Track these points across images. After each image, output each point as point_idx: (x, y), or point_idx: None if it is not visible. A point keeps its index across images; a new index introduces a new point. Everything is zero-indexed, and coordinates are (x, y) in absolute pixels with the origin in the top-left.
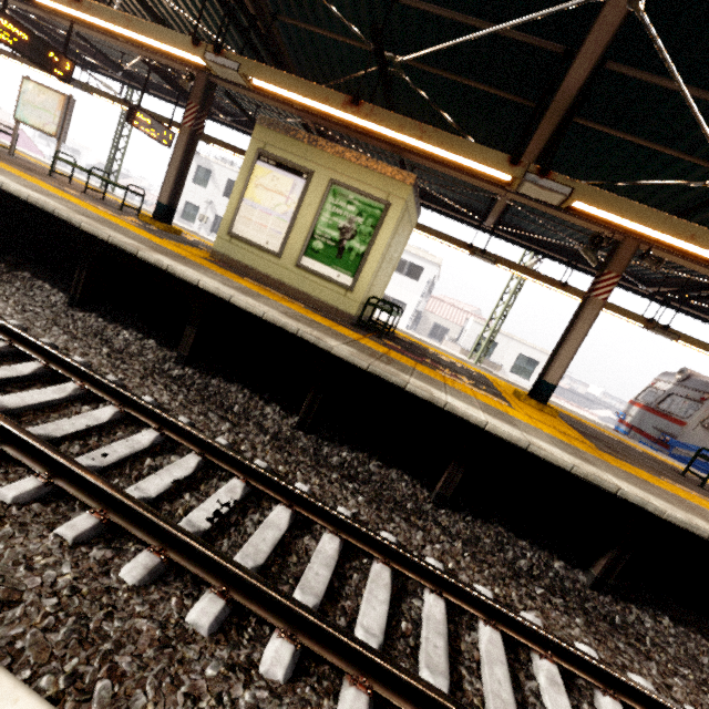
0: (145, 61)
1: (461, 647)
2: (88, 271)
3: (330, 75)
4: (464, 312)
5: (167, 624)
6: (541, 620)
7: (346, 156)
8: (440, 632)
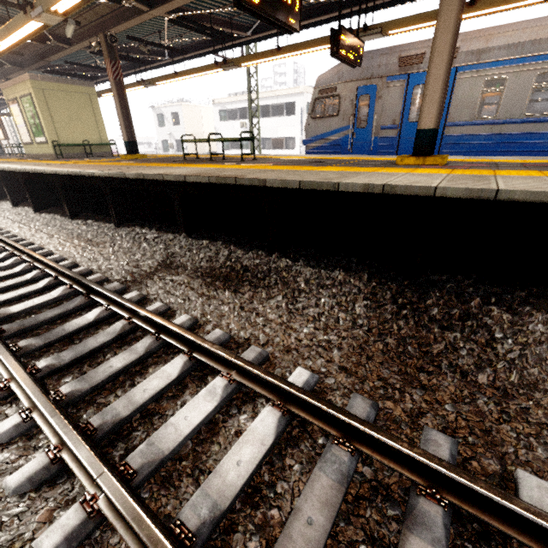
0: None
1: None
2: None
3: None
4: None
5: None
6: None
7: (16, 83)
8: None
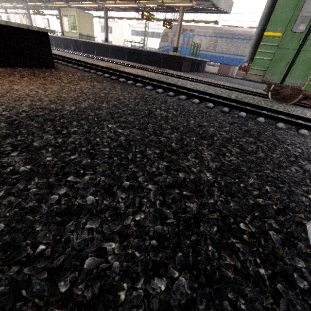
0: None
1: None
2: None
3: None
4: None
5: None
6: None
7: (69, 10)
8: None
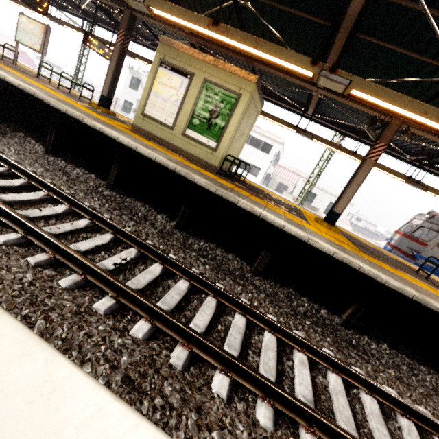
0: (93, 2)
1: (251, 341)
2: (55, 132)
3: (206, 8)
4: (299, 176)
5: (81, 306)
6: (304, 336)
7: (214, 63)
8: (240, 332)
